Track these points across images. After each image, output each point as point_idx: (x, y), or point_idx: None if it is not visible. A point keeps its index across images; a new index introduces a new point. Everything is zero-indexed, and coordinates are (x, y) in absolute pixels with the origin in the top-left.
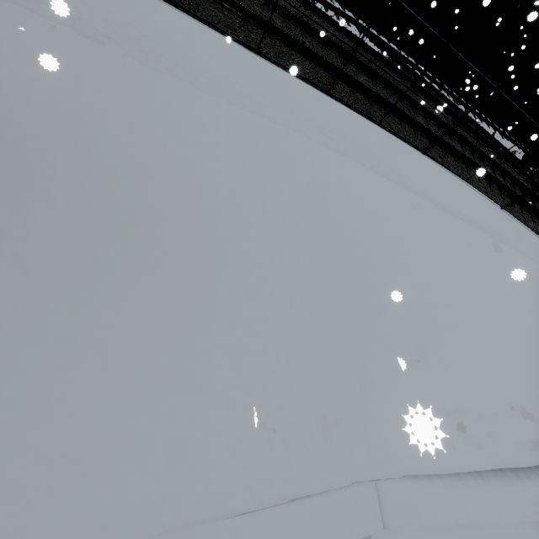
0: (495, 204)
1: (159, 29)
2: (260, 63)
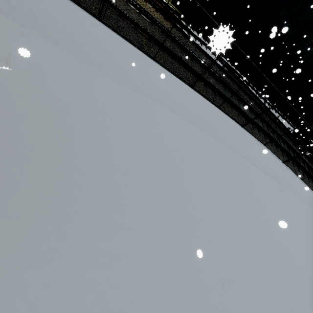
0: (279, 159)
1: (96, 38)
2: (154, 65)
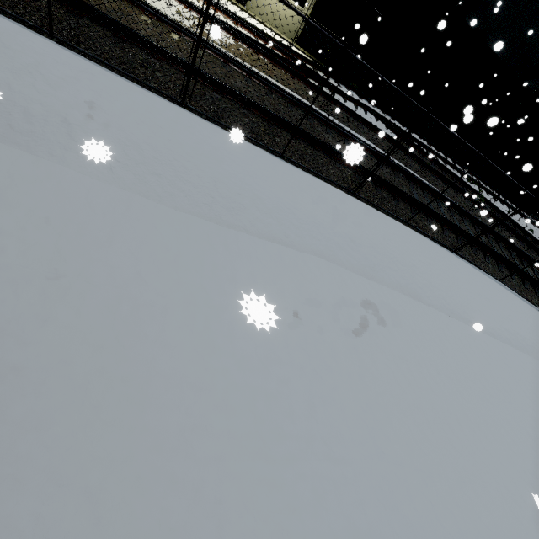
0: (532, 305)
1: (179, 143)
2: (284, 168)
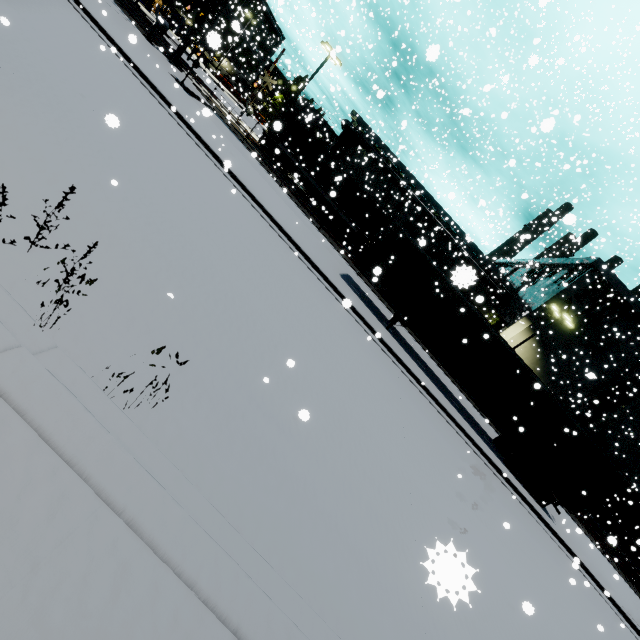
0: None
1: None
2: None
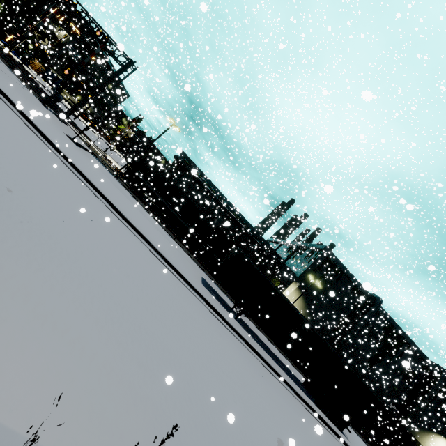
0: None
1: None
2: None
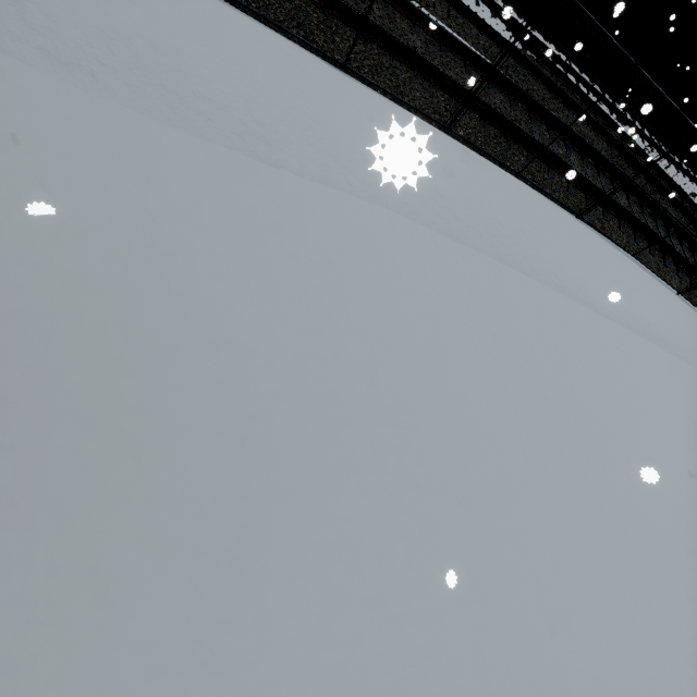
0: (669, 287)
1: (189, 39)
2: (348, 87)
